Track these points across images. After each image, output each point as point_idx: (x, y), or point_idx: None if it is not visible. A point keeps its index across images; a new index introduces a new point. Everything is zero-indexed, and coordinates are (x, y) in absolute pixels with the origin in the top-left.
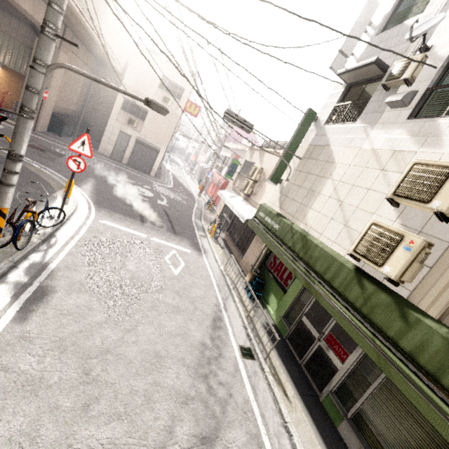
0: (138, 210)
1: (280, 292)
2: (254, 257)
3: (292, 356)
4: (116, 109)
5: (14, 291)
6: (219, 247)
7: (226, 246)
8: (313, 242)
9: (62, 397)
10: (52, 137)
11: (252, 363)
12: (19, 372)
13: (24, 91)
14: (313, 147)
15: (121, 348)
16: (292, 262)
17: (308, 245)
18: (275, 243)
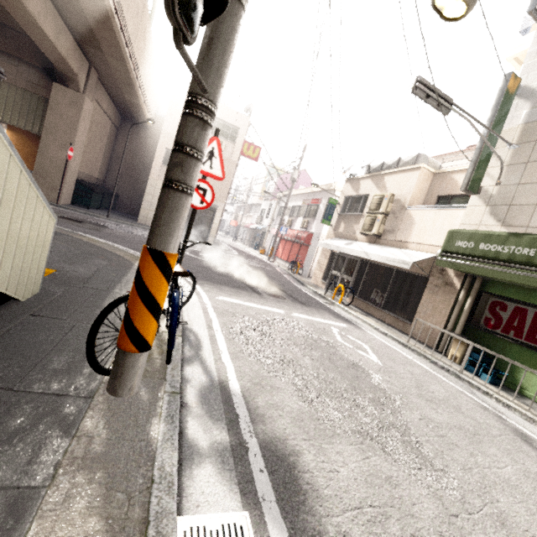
0: (238, 280)
1: None
2: (442, 318)
3: None
4: (156, 165)
5: (232, 478)
6: (361, 315)
7: (365, 313)
8: None
9: None
10: (81, 210)
11: None
12: None
13: None
14: None
15: None
16: None
17: None
18: None
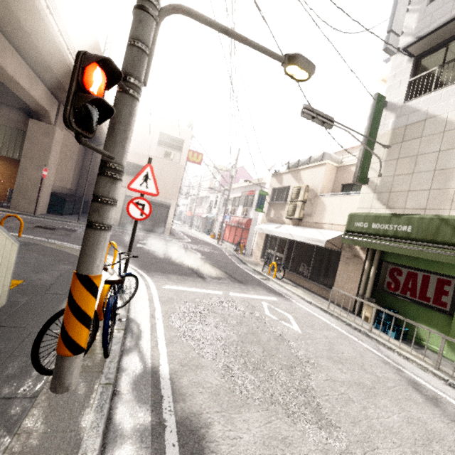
0: (186, 267)
1: (436, 318)
2: (354, 284)
3: None
4: None
5: None
6: (292, 286)
7: (296, 284)
8: None
9: None
10: (55, 217)
11: None
12: None
13: (127, 50)
14: (403, 128)
15: None
16: None
17: None
18: (426, 247)
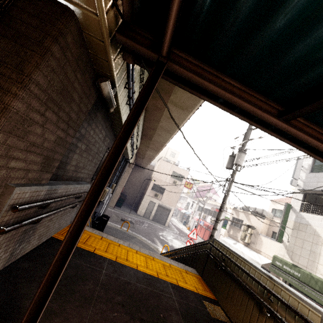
0: None
1: None
2: None
3: None
4: (148, 190)
5: None
6: None
7: None
8: None
9: None
10: (119, 209)
11: None
12: None
13: (213, 230)
14: (298, 224)
15: None
16: None
17: None
18: (304, 287)
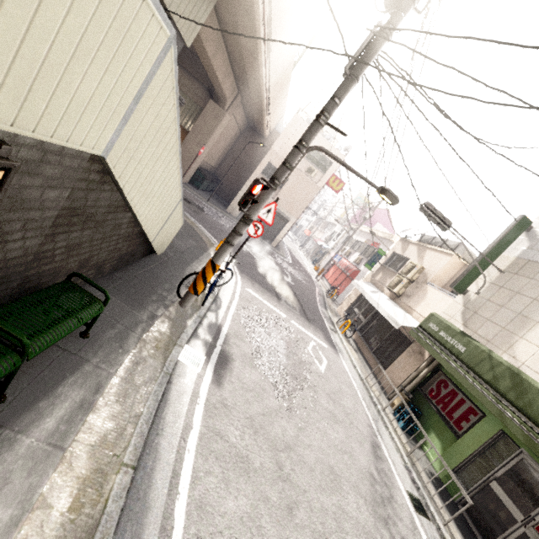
0: (271, 284)
1: (447, 435)
2: (404, 376)
3: (472, 534)
4: (256, 172)
5: (205, 349)
6: (352, 349)
7: (359, 350)
8: (533, 385)
9: (268, 488)
10: (192, 190)
11: (428, 523)
12: (230, 443)
13: (281, 166)
14: (525, 262)
15: (299, 448)
16: (497, 402)
17: (524, 387)
18: (461, 370)
